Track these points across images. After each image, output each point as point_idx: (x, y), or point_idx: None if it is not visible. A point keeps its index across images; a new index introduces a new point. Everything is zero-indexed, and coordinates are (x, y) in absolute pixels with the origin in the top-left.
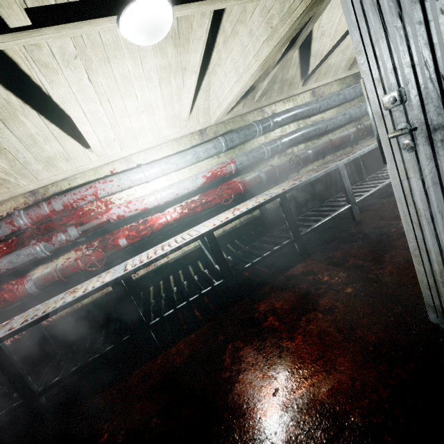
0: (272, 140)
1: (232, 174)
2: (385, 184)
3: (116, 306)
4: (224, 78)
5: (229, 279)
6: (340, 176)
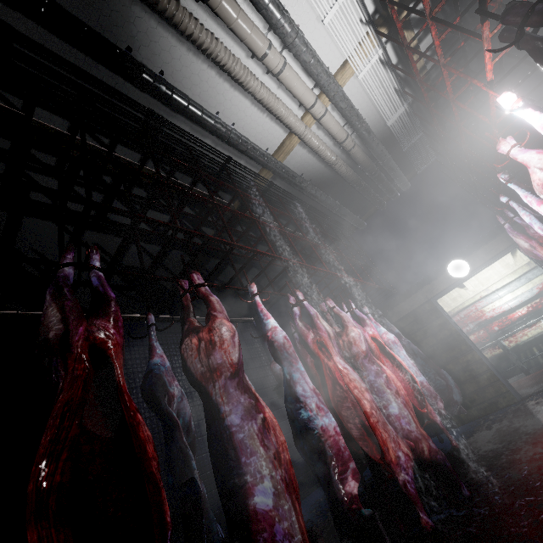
0: None
1: None
2: None
3: (501, 363)
4: None
5: None
6: None
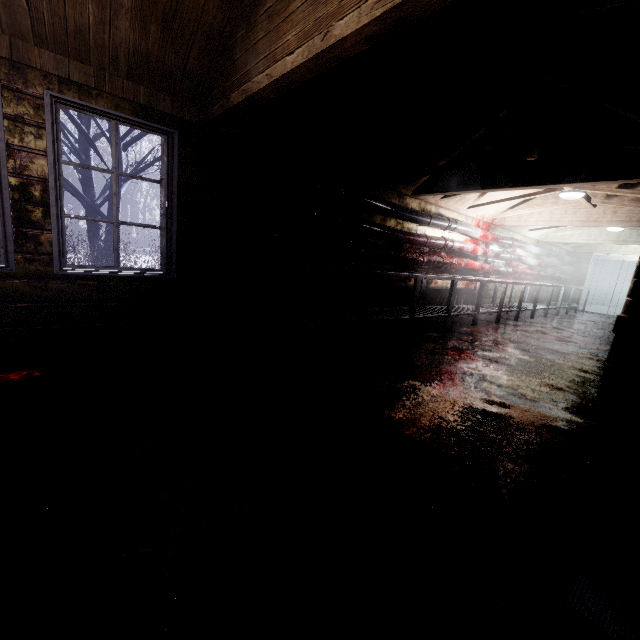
0: (551, 262)
1: (534, 267)
2: (575, 306)
3: (496, 299)
4: (577, 234)
5: (548, 308)
6: (572, 292)
